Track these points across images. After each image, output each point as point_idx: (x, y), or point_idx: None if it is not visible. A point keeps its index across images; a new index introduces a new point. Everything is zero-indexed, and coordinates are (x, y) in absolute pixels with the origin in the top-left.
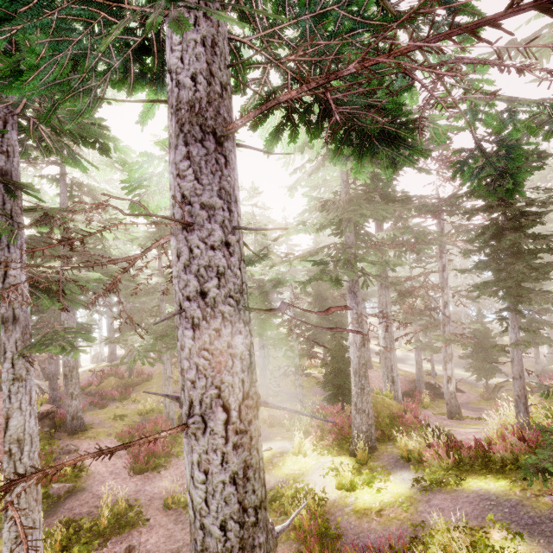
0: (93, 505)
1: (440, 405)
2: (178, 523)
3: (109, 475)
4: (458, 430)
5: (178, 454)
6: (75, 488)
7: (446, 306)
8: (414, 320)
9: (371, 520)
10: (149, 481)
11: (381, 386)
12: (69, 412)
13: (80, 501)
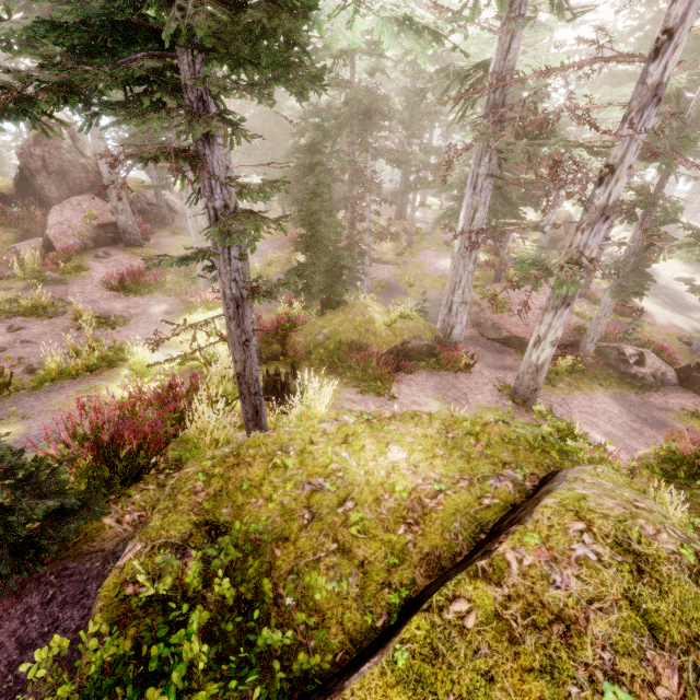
0: (55, 295)
1: (586, 386)
2: (65, 330)
3: (96, 283)
4: (419, 406)
5: (166, 290)
6: (63, 281)
7: (605, 178)
8: (635, 218)
9: (70, 397)
10: (113, 299)
11: (510, 320)
12: (119, 225)
13: (53, 290)
